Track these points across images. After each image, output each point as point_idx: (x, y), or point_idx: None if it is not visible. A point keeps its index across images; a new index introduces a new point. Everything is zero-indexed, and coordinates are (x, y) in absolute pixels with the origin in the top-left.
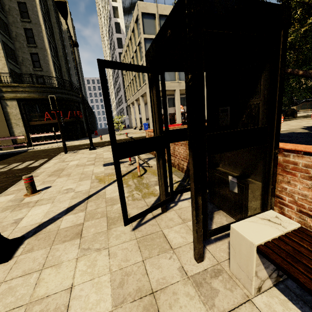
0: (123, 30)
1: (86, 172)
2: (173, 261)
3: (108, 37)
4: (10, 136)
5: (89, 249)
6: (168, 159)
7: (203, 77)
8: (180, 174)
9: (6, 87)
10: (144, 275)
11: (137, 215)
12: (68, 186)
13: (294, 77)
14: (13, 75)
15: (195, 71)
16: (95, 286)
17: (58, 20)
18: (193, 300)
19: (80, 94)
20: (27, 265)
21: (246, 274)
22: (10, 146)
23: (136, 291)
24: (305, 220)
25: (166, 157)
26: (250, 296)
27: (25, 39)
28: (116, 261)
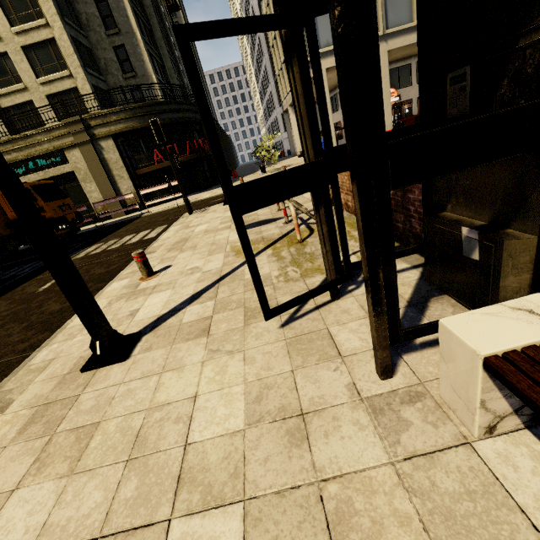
0: None
1: (218, 242)
2: (339, 374)
3: None
4: (116, 197)
5: (218, 351)
6: (336, 205)
7: (372, 4)
8: None
9: (94, 119)
10: (291, 390)
11: (285, 304)
12: (194, 265)
13: None
14: (100, 96)
15: None
16: (224, 398)
17: None
18: (364, 431)
19: None
20: (146, 366)
21: (466, 403)
22: (119, 211)
23: (278, 409)
24: None
25: (351, 202)
26: (471, 437)
27: (101, 22)
28: (253, 369)
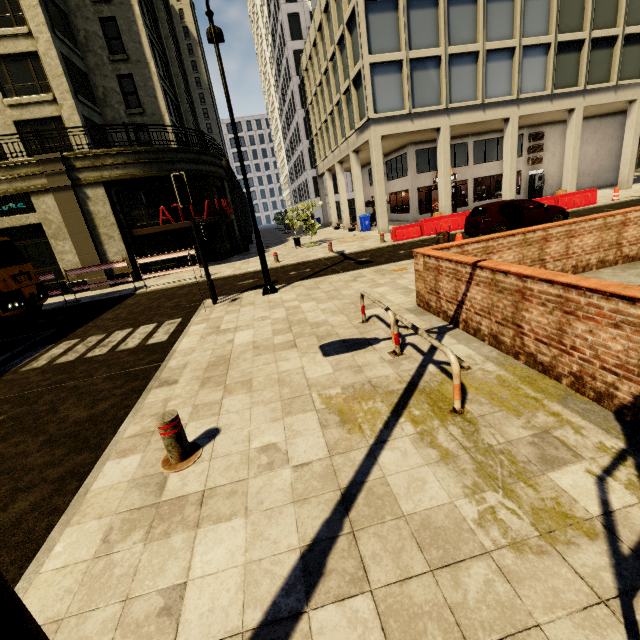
0: None
1: (289, 378)
2: None
3: (267, 16)
4: (102, 264)
5: None
6: None
7: None
8: (595, 412)
9: (81, 160)
10: None
11: None
12: (266, 437)
13: None
14: (92, 131)
15: None
16: None
17: None
18: None
19: (223, 160)
20: None
21: None
22: (103, 283)
23: None
24: None
25: (511, 339)
26: None
27: (104, 44)
28: None
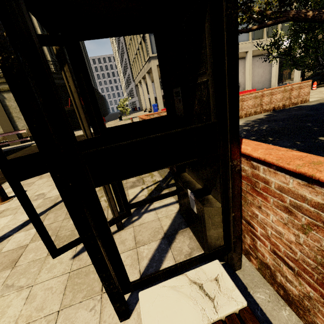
0: None
1: None
2: (93, 314)
3: None
4: (12, 131)
5: (11, 287)
6: None
7: (35, 43)
8: (164, 171)
9: None
10: None
11: (72, 242)
12: (42, 191)
13: (321, 26)
14: None
15: (1, 31)
16: None
17: None
18: None
19: None
20: None
21: None
22: (14, 141)
23: None
24: (281, 266)
25: None
26: None
27: None
28: (29, 309)
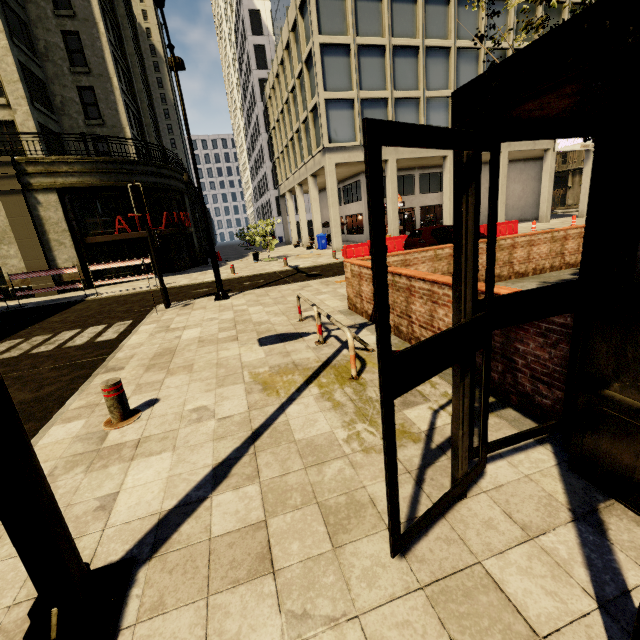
0: (268, 27)
1: (227, 362)
2: None
3: (235, 44)
4: (50, 269)
5: (308, 619)
6: (486, 372)
7: None
8: (450, 374)
9: (33, 165)
10: None
11: (418, 523)
12: (198, 402)
13: None
14: (47, 138)
15: None
16: None
17: (129, 9)
18: None
19: (184, 175)
20: None
21: None
22: (50, 289)
23: None
24: None
25: (406, 327)
26: None
27: (66, 55)
28: None
